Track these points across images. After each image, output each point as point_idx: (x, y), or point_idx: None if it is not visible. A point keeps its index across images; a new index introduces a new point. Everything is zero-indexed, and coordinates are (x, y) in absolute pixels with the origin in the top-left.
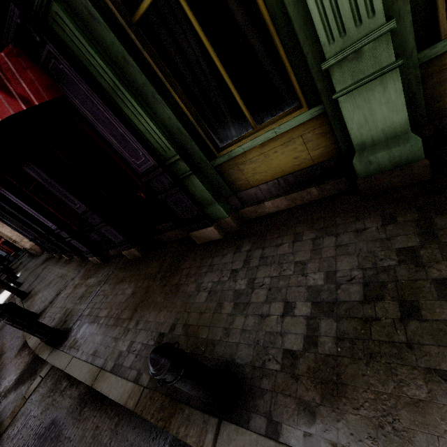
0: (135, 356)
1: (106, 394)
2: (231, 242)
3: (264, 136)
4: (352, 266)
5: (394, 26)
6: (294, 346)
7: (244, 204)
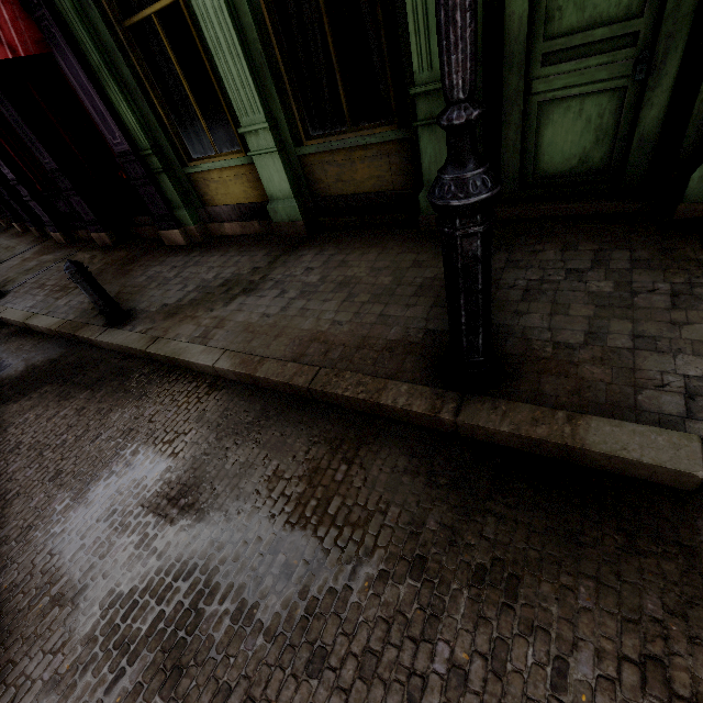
0: (70, 307)
1: (36, 324)
2: (189, 249)
3: (220, 163)
4: (231, 272)
5: (268, 127)
6: (170, 302)
7: (212, 220)
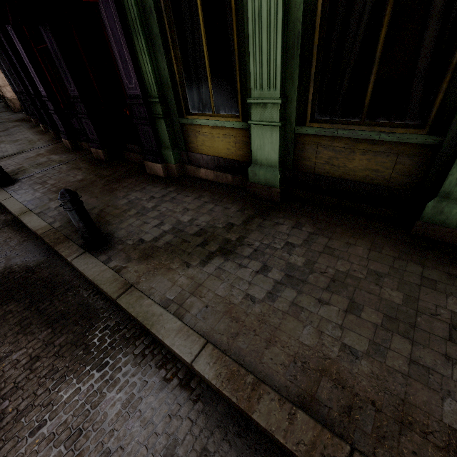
0: (58, 213)
1: (26, 222)
2: (166, 182)
3: (215, 122)
4: (205, 220)
5: (280, 103)
6: (146, 239)
7: (190, 162)
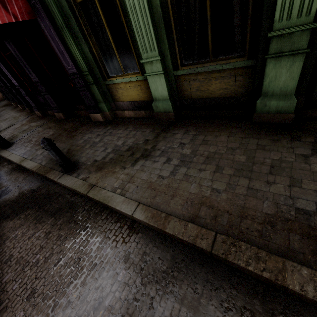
0: (43, 156)
1: (25, 165)
2: (105, 124)
3: (126, 79)
4: (132, 141)
5: (160, 59)
6: (98, 159)
7: (117, 108)
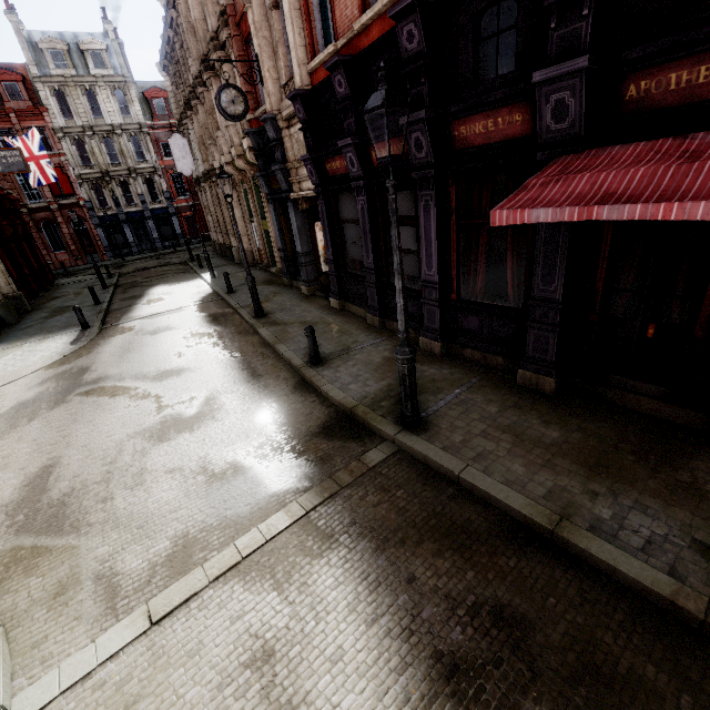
0: (646, 541)
1: (608, 560)
2: None
3: None
4: None
5: None
6: None
7: None
